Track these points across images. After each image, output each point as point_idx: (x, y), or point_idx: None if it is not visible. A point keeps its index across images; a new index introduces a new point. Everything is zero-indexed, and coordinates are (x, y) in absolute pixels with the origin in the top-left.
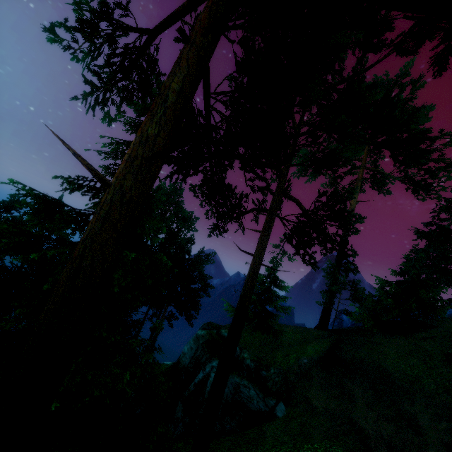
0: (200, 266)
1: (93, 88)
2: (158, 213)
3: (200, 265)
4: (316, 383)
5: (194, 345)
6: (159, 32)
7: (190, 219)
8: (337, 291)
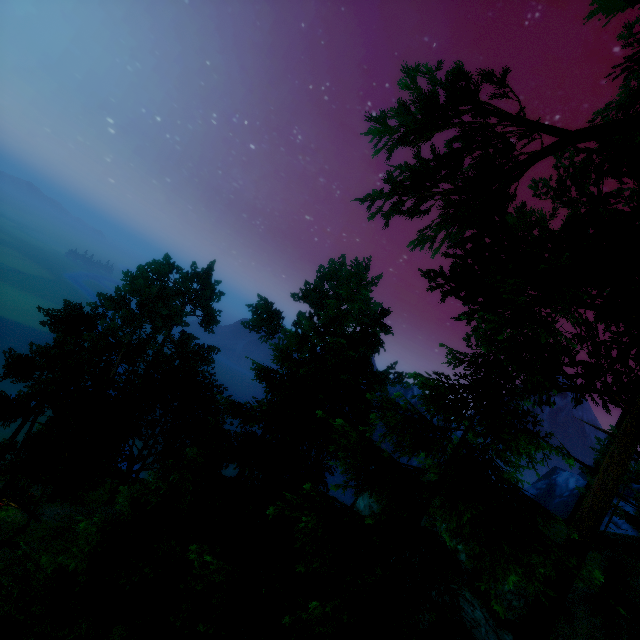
0: (384, 387)
1: (396, 189)
2: (329, 297)
3: (385, 386)
4: (586, 632)
5: (375, 503)
6: (587, 137)
7: (375, 313)
8: (624, 483)
